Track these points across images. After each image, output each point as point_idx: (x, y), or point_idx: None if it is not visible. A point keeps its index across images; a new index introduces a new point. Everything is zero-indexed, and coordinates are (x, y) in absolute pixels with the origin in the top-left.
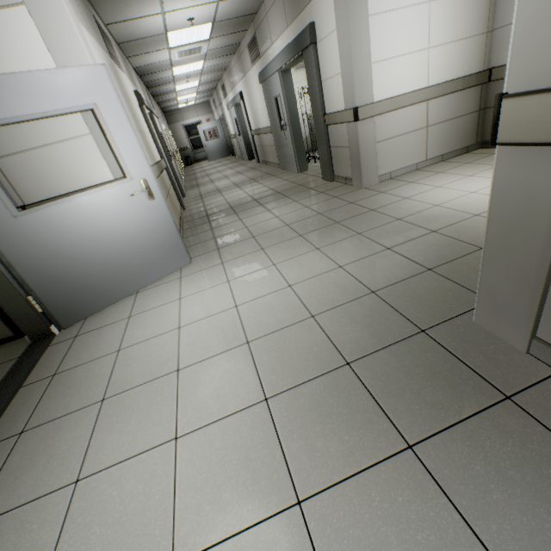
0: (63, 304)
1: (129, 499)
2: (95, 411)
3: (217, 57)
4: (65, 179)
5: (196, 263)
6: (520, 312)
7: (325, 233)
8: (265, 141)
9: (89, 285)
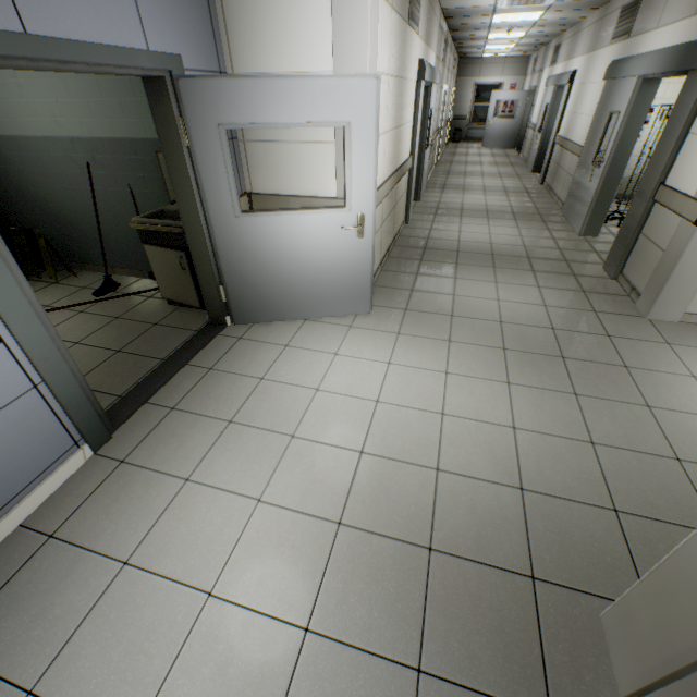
0: (242, 304)
1: (209, 523)
2: (221, 429)
3: (567, 9)
4: (293, 180)
5: (375, 315)
6: (640, 663)
7: (534, 365)
8: (565, 161)
9: (269, 297)
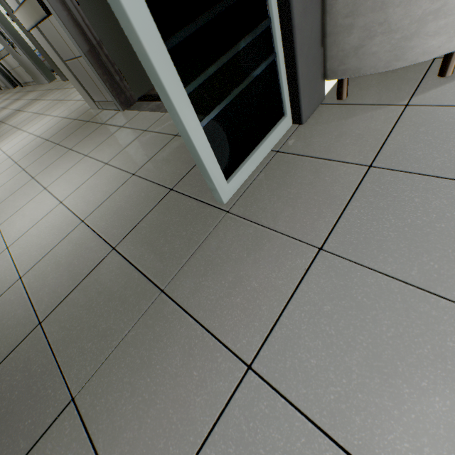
0: None
1: None
2: None
3: None
4: None
5: None
6: (86, 94)
7: (54, 108)
8: (12, 63)
9: None
